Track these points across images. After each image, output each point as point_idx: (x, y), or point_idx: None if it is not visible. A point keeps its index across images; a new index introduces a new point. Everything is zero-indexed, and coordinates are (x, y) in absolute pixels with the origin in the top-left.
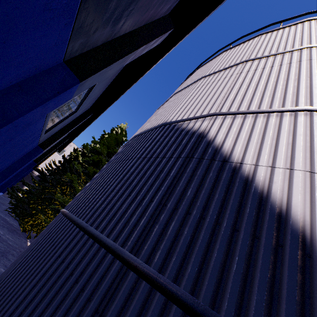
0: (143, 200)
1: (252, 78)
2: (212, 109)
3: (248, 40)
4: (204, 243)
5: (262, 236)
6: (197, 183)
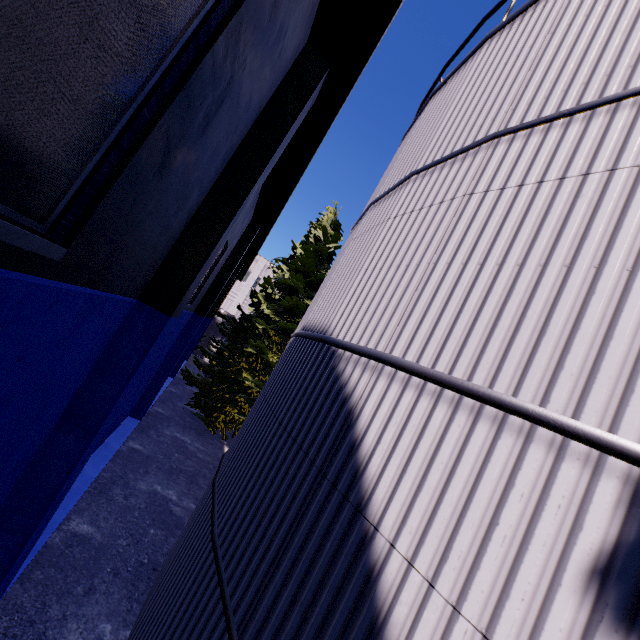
0: (263, 539)
1: (483, 228)
2: (385, 334)
3: None
4: None
5: None
6: (316, 543)
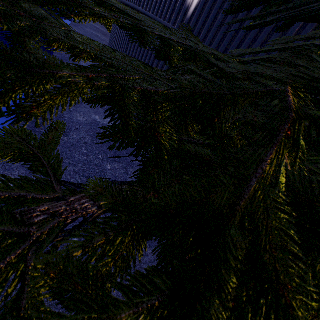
0: None
1: None
2: None
3: None
4: None
5: None
6: None
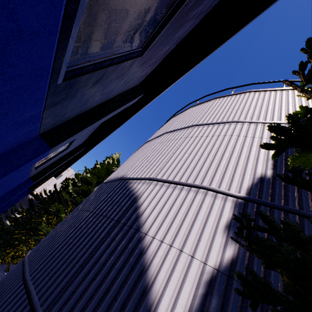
0: (73, 260)
1: (191, 145)
2: (154, 172)
3: (208, 101)
4: (92, 309)
5: (127, 307)
6: (112, 248)
